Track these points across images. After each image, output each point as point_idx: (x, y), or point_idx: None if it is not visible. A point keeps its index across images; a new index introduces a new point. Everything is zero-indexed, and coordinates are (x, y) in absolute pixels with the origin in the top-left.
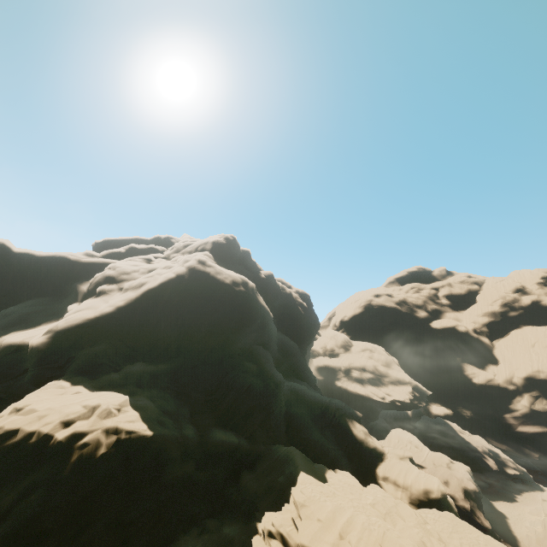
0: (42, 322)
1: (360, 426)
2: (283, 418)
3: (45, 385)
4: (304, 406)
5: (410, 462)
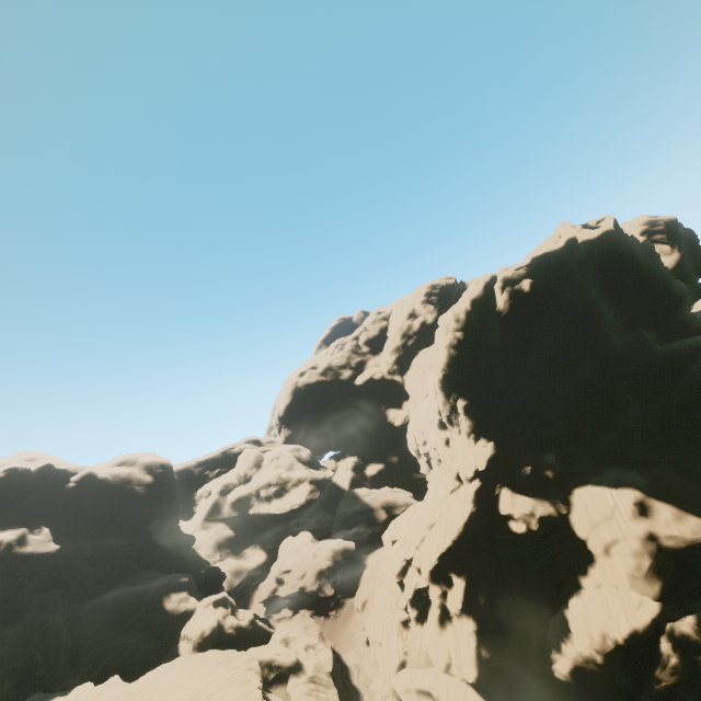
0: None
1: (176, 597)
2: (63, 654)
3: None
4: (109, 616)
5: (211, 607)
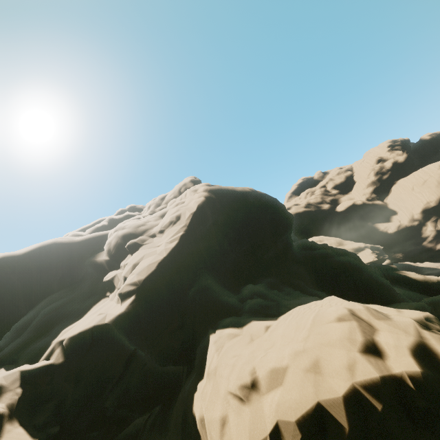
0: (87, 306)
1: (409, 272)
2: None
3: (211, 343)
4: None
5: None
